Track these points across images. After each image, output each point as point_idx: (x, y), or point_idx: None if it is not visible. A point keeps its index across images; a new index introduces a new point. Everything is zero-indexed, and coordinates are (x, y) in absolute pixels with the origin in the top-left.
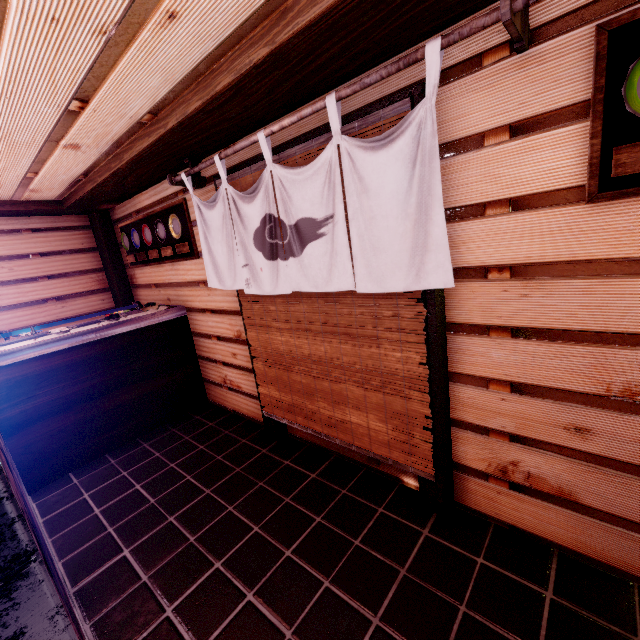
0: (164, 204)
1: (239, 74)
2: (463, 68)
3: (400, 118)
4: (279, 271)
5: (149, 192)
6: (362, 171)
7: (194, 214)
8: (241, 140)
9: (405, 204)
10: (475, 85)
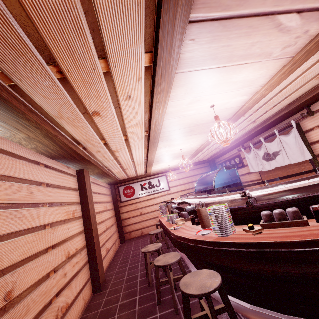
0: (233, 155)
1: (255, 131)
2: (303, 118)
3: (291, 129)
4: (270, 164)
5: (228, 153)
6: (285, 140)
7: (242, 156)
8: (254, 138)
9: (296, 144)
10: (307, 120)
